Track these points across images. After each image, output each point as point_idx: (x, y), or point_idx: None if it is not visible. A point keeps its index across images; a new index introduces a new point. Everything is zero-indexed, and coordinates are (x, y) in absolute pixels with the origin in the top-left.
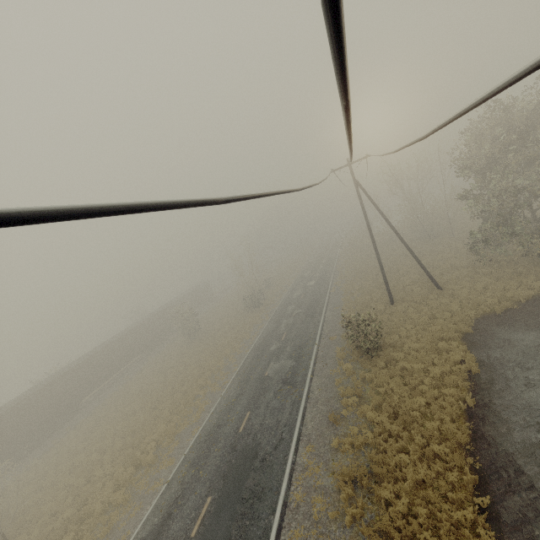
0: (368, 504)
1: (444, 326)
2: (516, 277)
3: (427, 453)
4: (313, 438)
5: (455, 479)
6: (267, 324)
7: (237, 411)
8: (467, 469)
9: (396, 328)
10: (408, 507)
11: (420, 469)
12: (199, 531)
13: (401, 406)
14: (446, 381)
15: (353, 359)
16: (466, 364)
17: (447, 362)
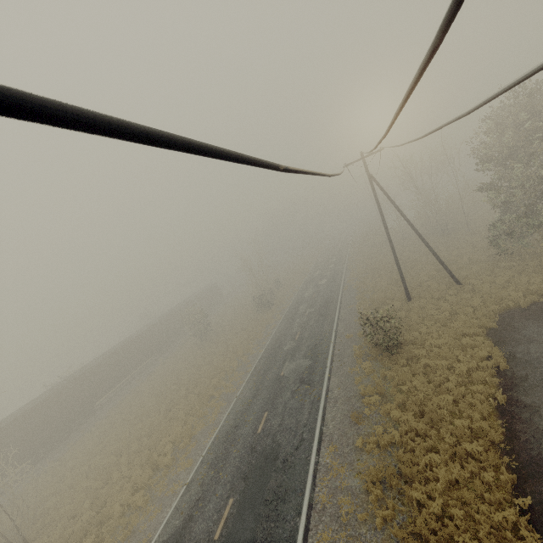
0: (398, 506)
1: (467, 322)
2: (541, 269)
3: (459, 452)
4: (335, 438)
5: (491, 479)
6: (279, 324)
7: (254, 411)
8: (504, 468)
9: (415, 325)
10: (442, 508)
11: (452, 469)
12: (222, 533)
13: (427, 404)
14: (473, 378)
15: (372, 357)
16: (493, 360)
17: (472, 358)
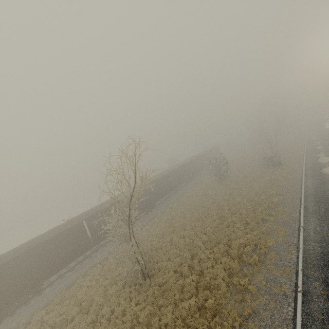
0: None
1: None
2: None
3: None
4: None
5: None
6: (304, 178)
7: None
8: None
9: None
10: None
11: None
12: None
13: None
14: None
15: None
16: None
17: None
